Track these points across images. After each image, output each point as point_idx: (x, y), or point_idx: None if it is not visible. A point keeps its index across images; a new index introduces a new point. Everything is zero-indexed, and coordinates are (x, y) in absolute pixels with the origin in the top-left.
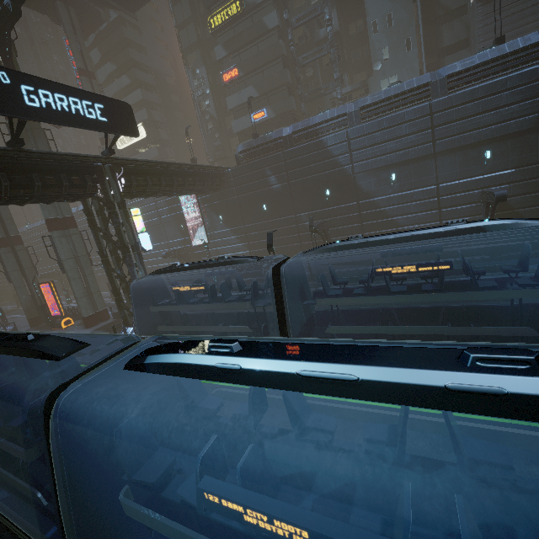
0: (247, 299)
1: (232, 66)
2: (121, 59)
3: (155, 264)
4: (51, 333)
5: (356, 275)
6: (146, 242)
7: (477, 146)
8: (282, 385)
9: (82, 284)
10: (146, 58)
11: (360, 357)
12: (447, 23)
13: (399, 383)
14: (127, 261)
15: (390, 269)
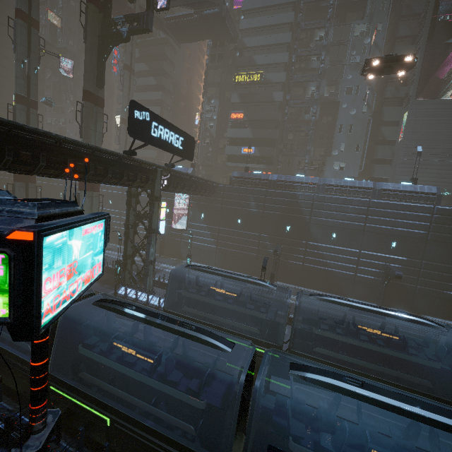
0: (263, 311)
1: (240, 111)
2: (155, 65)
3: None
4: None
5: (293, 292)
6: (162, 228)
7: (389, 236)
8: (390, 409)
9: None
10: (173, 72)
11: (423, 406)
12: (382, 145)
13: (443, 422)
14: (148, 240)
15: (366, 328)
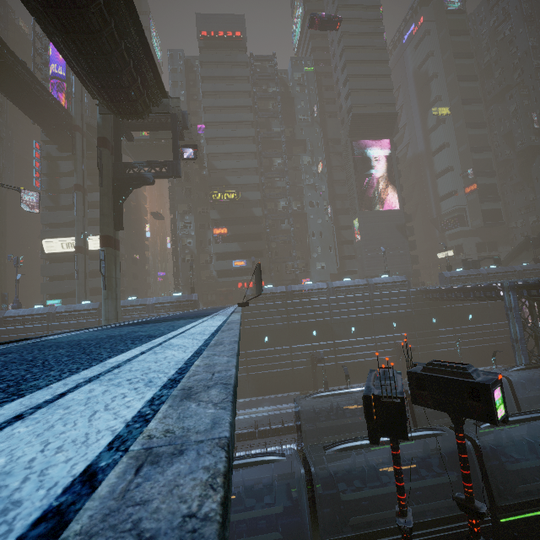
0: None
1: (223, 226)
2: None
3: None
4: None
5: None
6: None
7: (390, 319)
8: (529, 420)
9: None
10: None
11: (536, 412)
12: (346, 245)
13: None
14: None
15: None
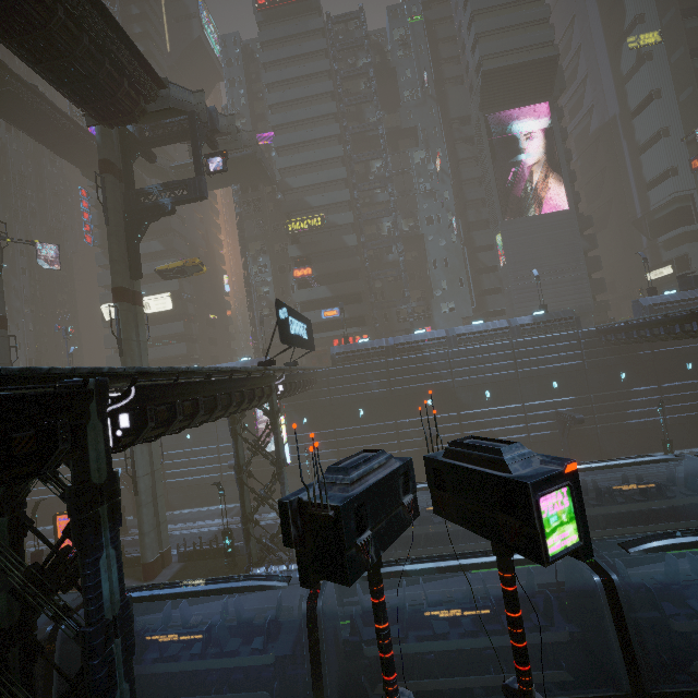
0: None
1: (305, 266)
2: (157, 225)
3: (189, 475)
4: (71, 599)
5: None
6: (287, 455)
7: (547, 377)
8: None
9: (153, 510)
10: (184, 229)
11: None
12: (486, 273)
13: None
14: (282, 478)
15: (621, 486)
